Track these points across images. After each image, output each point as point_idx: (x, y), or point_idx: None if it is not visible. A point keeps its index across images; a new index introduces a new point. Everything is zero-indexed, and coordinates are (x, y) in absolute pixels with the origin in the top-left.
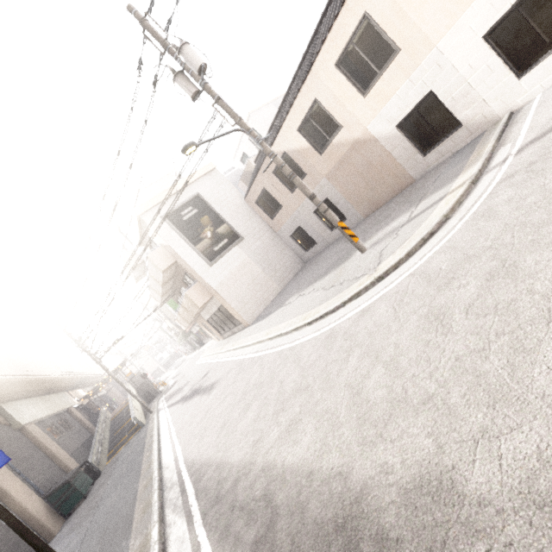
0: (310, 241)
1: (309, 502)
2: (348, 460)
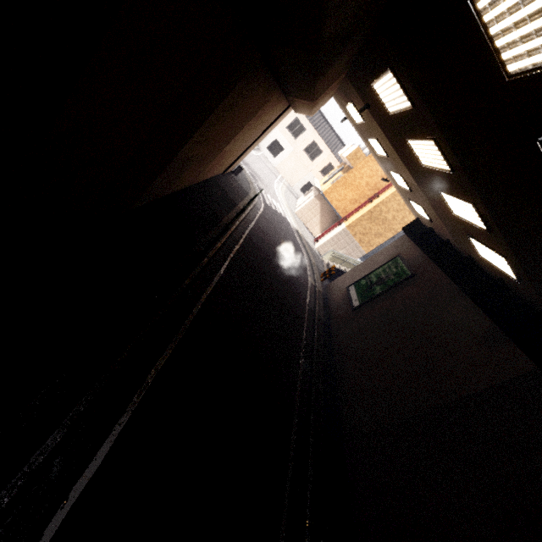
0: None
1: None
2: None
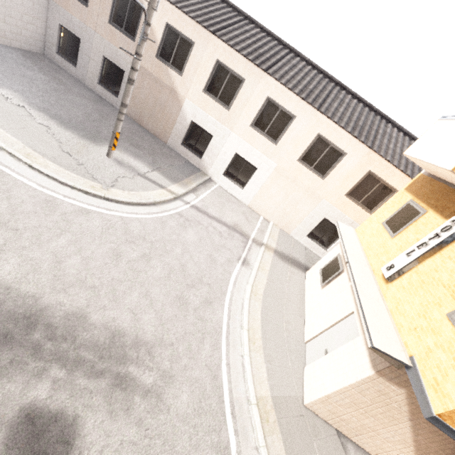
0: (74, 57)
1: (5, 302)
2: (41, 293)
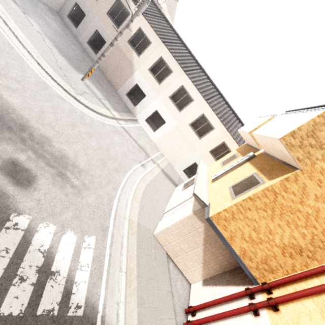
0: (77, 23)
1: (12, 114)
2: (31, 120)
